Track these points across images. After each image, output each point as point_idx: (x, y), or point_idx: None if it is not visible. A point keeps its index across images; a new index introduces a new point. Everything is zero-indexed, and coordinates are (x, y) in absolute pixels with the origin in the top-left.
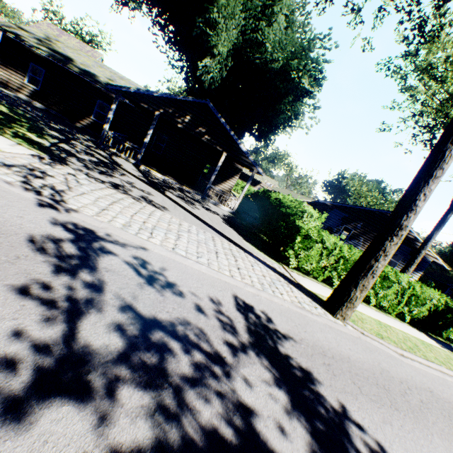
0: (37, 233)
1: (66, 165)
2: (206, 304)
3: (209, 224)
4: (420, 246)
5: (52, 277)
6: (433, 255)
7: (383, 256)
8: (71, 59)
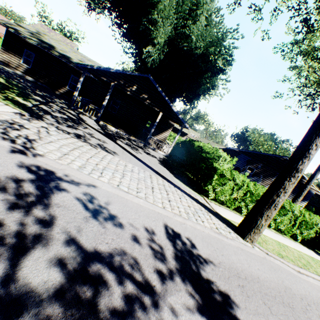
0: (2, 174)
1: (42, 120)
2: (141, 234)
3: (148, 164)
4: (306, 182)
5: (6, 215)
6: (315, 189)
7: (283, 193)
8: (54, 47)
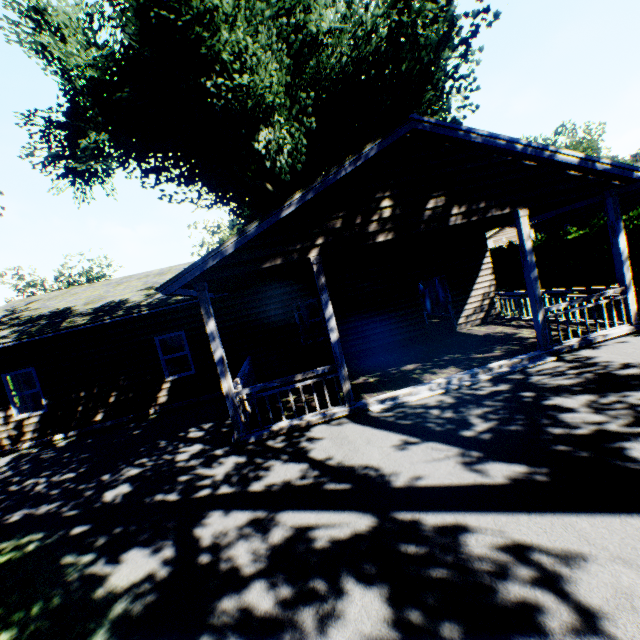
0: None
1: None
2: None
3: None
4: None
5: None
6: None
7: None
8: (64, 311)
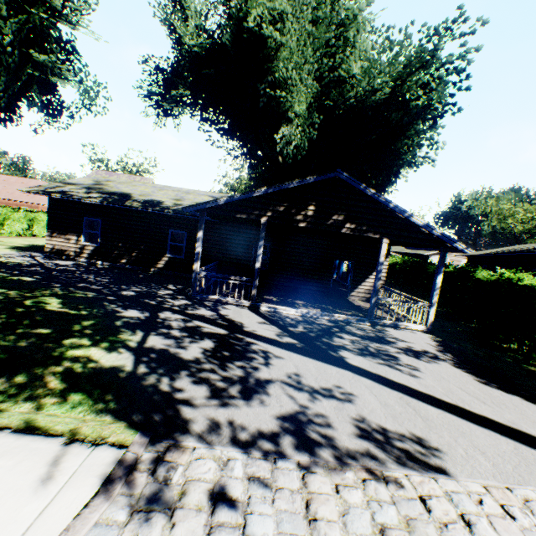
0: None
1: (184, 431)
2: None
3: (502, 422)
4: None
5: None
6: None
7: None
8: (128, 194)
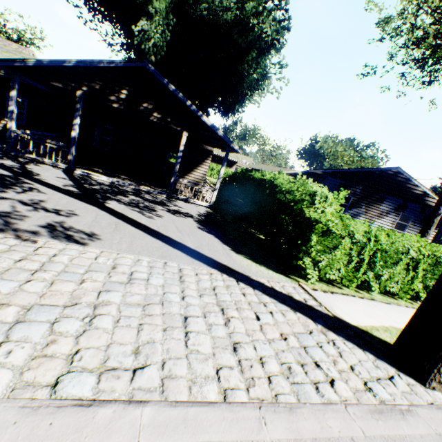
0: None
1: None
2: None
3: (176, 239)
4: (438, 202)
5: None
6: None
7: None
8: None
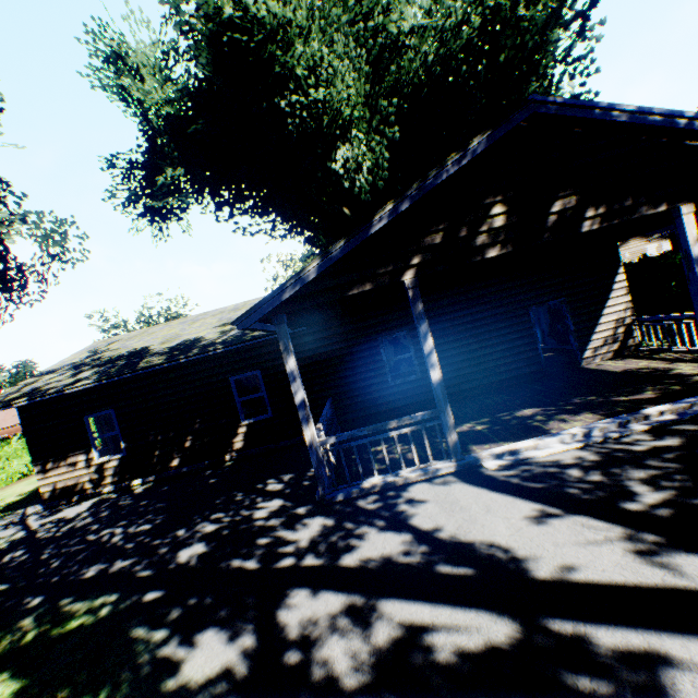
0: None
1: None
2: None
3: None
4: None
5: None
6: None
7: None
8: (142, 350)
